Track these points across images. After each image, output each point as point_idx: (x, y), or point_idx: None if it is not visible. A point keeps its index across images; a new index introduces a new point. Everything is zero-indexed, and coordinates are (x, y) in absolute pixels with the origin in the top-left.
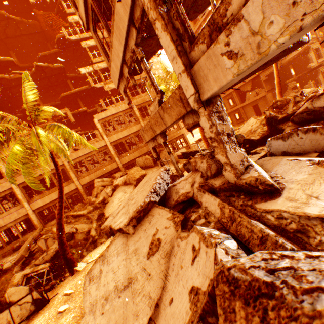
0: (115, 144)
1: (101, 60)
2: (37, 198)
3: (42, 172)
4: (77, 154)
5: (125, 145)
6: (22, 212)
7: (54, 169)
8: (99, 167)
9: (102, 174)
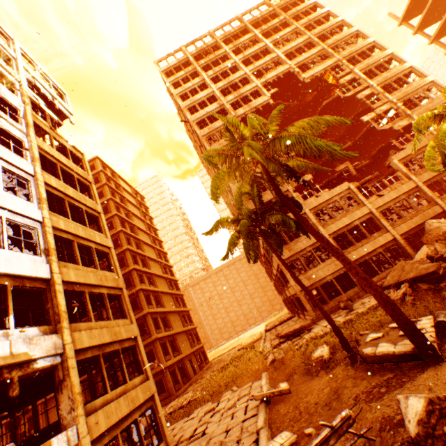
0: (426, 184)
1: (381, 104)
2: (349, 250)
3: (349, 221)
4: (382, 200)
5: (443, 184)
6: (338, 264)
7: (360, 218)
8: (414, 213)
9: (421, 221)
